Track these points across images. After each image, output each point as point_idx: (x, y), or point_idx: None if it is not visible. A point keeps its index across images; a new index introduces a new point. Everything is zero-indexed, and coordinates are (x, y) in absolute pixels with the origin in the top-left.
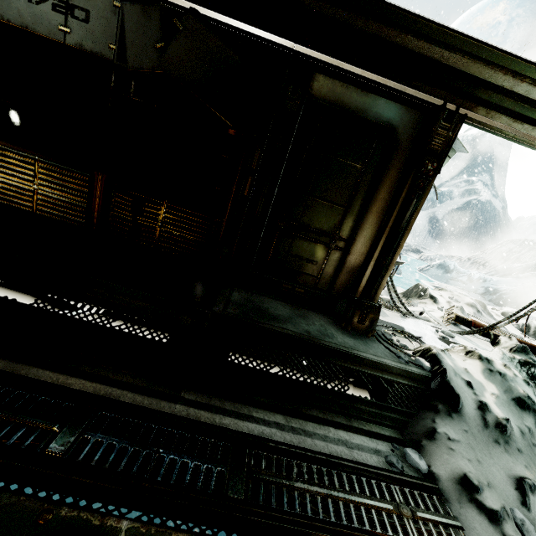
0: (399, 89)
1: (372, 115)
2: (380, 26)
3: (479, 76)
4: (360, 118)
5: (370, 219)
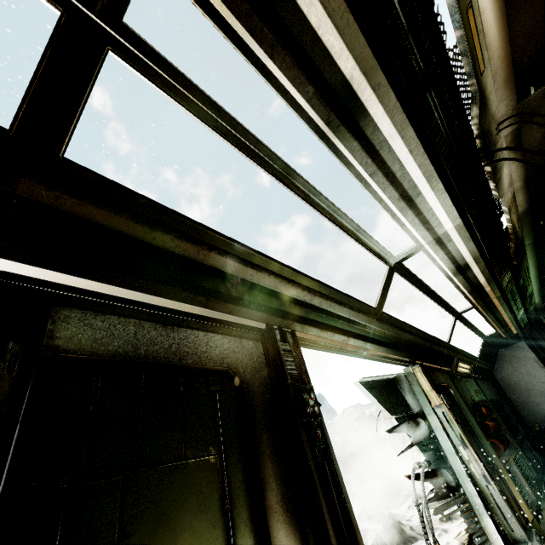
0: (214, 317)
1: (195, 357)
2: (174, 239)
3: (286, 293)
4: (177, 367)
5: None
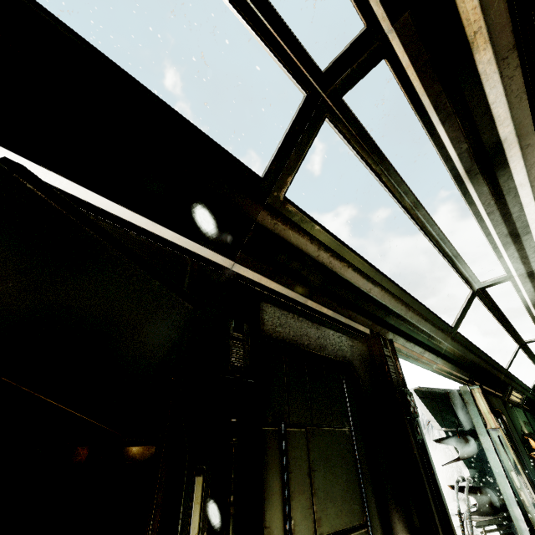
0: (339, 319)
1: (331, 350)
2: (329, 256)
3: (389, 306)
4: (321, 357)
5: (397, 524)
